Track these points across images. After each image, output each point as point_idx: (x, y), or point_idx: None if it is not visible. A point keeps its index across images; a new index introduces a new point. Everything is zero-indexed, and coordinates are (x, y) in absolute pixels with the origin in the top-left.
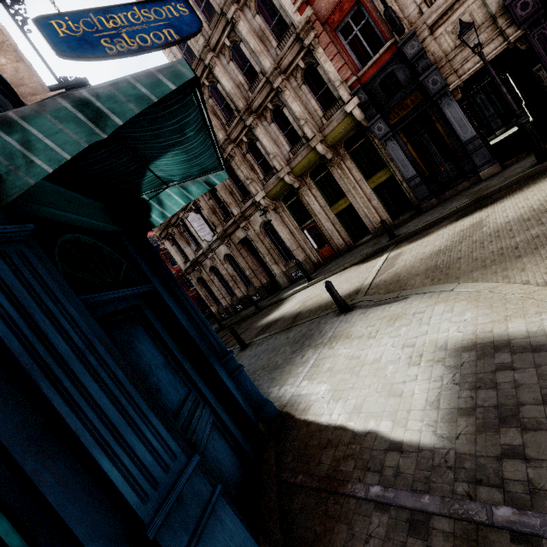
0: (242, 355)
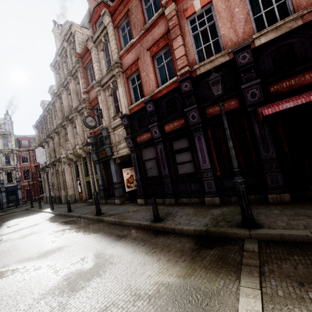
0: None
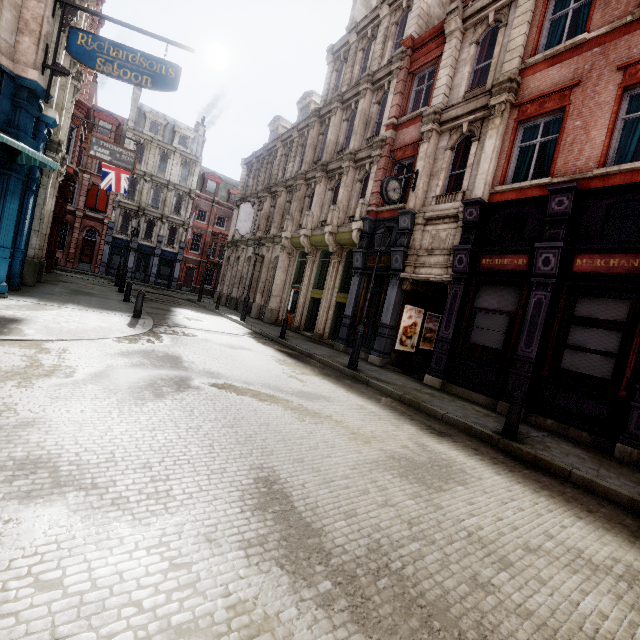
0: (112, 300)
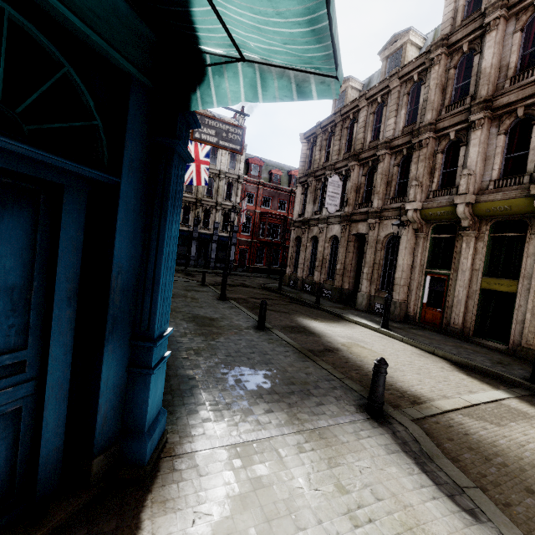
0: (249, 333)
